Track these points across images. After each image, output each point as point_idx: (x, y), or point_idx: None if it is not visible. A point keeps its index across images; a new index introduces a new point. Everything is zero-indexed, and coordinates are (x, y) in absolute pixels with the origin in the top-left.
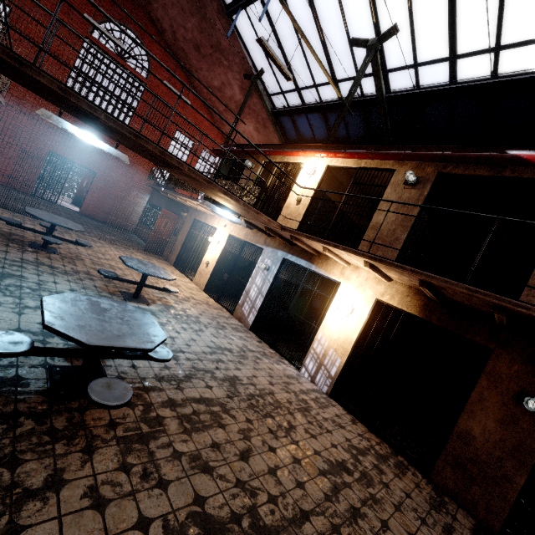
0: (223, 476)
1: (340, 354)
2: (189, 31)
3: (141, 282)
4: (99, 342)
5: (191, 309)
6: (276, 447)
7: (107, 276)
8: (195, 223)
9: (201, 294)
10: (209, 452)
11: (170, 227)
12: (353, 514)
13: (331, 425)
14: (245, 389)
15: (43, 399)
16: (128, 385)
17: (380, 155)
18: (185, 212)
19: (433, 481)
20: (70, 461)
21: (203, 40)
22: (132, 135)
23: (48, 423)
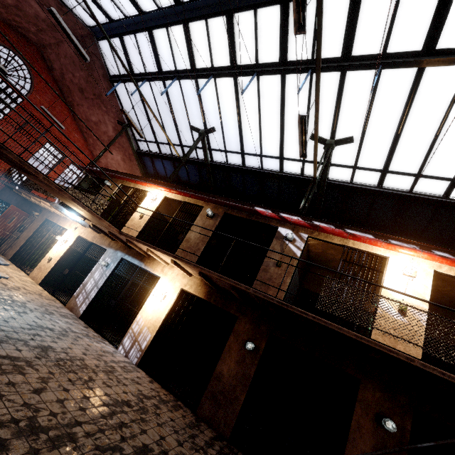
0: (12, 400)
1: (151, 331)
2: (77, 78)
3: None
4: None
5: (19, 296)
6: (70, 389)
7: None
8: (46, 223)
9: (35, 287)
10: (3, 387)
11: (16, 223)
12: (120, 425)
13: (129, 382)
14: (56, 354)
15: None
16: None
17: (196, 196)
18: (38, 212)
19: (198, 415)
20: None
21: (88, 88)
22: None
23: None
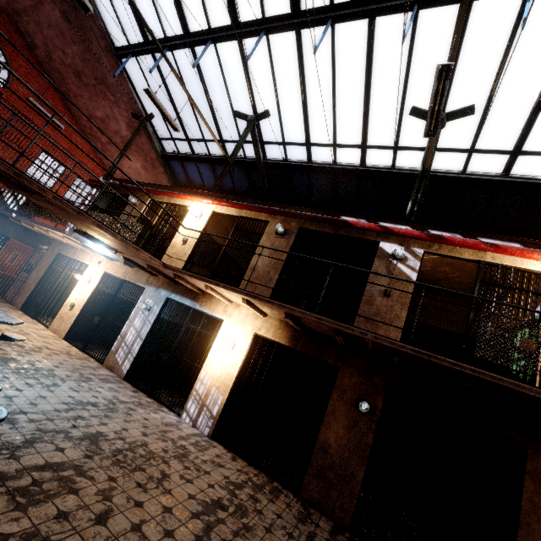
0: None
1: (222, 391)
2: (69, 56)
3: None
4: None
5: (42, 361)
6: (144, 501)
7: None
8: (58, 258)
9: (59, 343)
10: (52, 525)
11: (20, 262)
12: None
13: (210, 466)
14: (110, 444)
15: None
16: None
17: (257, 208)
18: (46, 245)
19: (302, 498)
20: None
21: (86, 70)
22: None
23: None
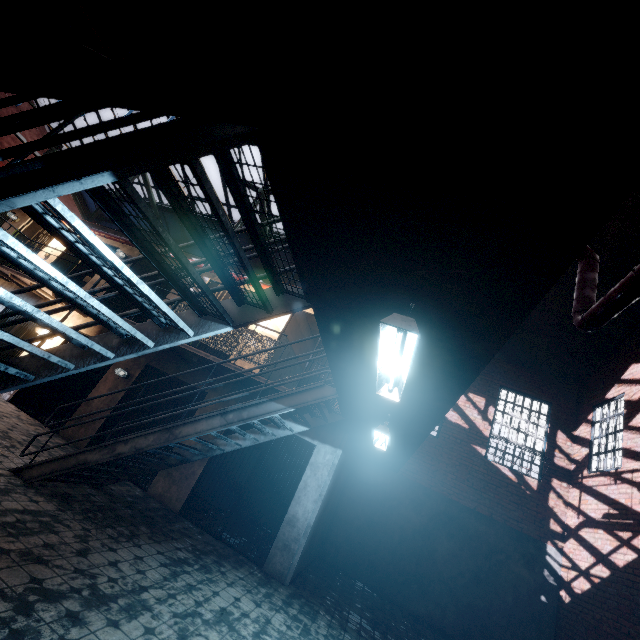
0: None
1: None
2: None
3: None
4: None
5: None
6: None
7: None
8: None
9: None
10: None
11: None
12: None
13: None
14: None
15: None
16: None
17: (111, 236)
18: None
19: (60, 435)
20: None
21: None
22: None
23: None
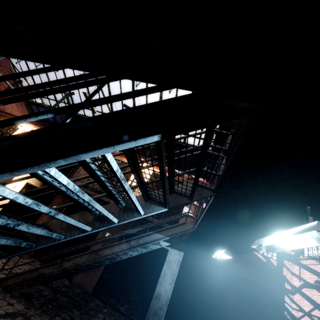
0: None
1: None
2: None
3: None
4: None
5: None
6: None
7: None
8: None
9: None
10: None
11: None
12: None
13: None
14: None
15: None
16: None
17: None
18: None
19: None
20: None
21: None
22: None
23: None
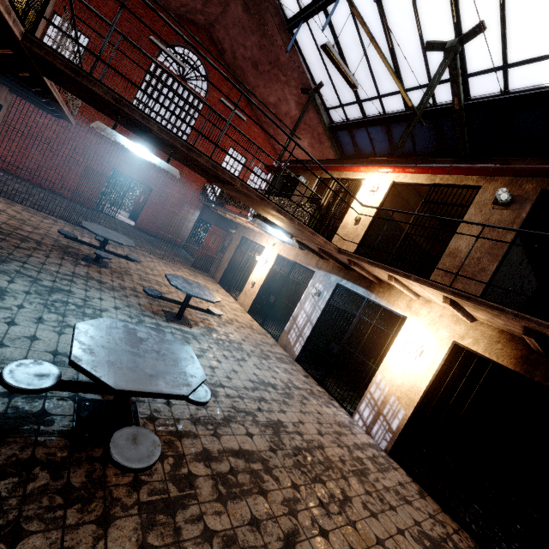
0: None
1: (404, 405)
2: (248, 49)
3: (185, 303)
4: (127, 385)
5: (233, 334)
6: (328, 530)
7: (151, 294)
8: (243, 241)
9: (244, 316)
10: (246, 533)
11: (217, 244)
12: None
13: (394, 499)
14: (290, 439)
15: (64, 442)
16: (157, 439)
17: (462, 169)
18: (234, 229)
19: None
20: (81, 537)
21: (262, 57)
22: (184, 148)
23: (65, 477)
